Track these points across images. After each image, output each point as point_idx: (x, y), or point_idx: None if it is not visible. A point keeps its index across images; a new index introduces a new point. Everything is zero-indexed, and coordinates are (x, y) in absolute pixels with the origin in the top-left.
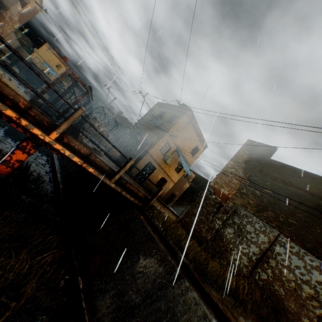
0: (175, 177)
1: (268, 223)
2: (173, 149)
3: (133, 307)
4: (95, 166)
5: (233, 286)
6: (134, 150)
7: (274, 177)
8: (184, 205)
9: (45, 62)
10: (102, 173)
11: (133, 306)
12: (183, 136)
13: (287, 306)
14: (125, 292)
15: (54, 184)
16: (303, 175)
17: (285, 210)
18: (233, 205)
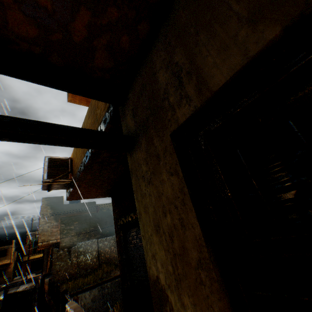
0: None
1: (86, 236)
2: None
3: (106, 308)
4: None
5: (106, 270)
6: None
7: (73, 213)
8: None
9: None
10: None
11: (106, 308)
12: None
13: (112, 257)
14: (101, 311)
15: None
16: (83, 205)
17: (87, 226)
18: (66, 243)
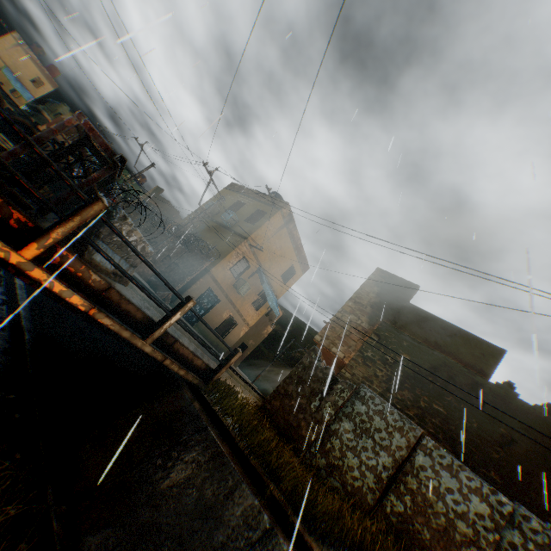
0: (252, 317)
1: (405, 410)
2: (254, 268)
3: None
4: (115, 312)
5: (357, 536)
6: (183, 265)
7: (415, 334)
8: (261, 362)
9: (8, 68)
10: (129, 326)
11: None
12: (272, 248)
13: None
14: None
15: (10, 333)
16: (455, 333)
17: (429, 389)
18: (352, 377)
